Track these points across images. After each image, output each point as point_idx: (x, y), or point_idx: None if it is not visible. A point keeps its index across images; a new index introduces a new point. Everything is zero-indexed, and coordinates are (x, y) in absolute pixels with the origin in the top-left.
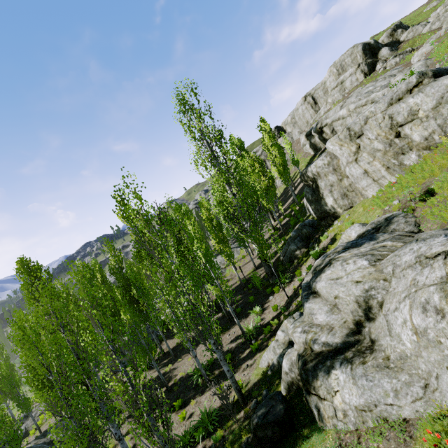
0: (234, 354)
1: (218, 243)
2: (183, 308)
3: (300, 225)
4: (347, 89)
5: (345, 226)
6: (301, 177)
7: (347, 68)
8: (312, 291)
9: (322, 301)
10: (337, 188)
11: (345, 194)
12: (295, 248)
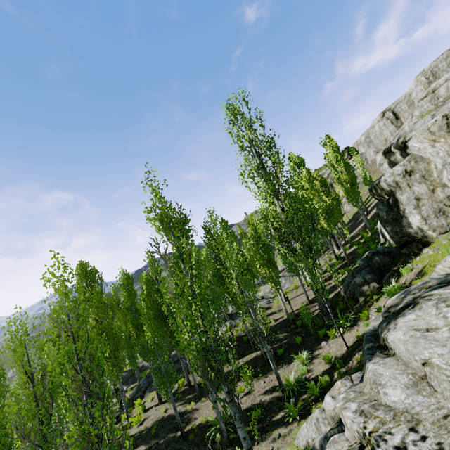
0: (265, 411)
1: (263, 265)
2: (189, 334)
3: (370, 253)
4: (441, 97)
5: (442, 255)
6: (372, 190)
7: (441, 74)
8: (380, 344)
9: (397, 364)
10: (426, 202)
11: (441, 211)
12: (362, 282)
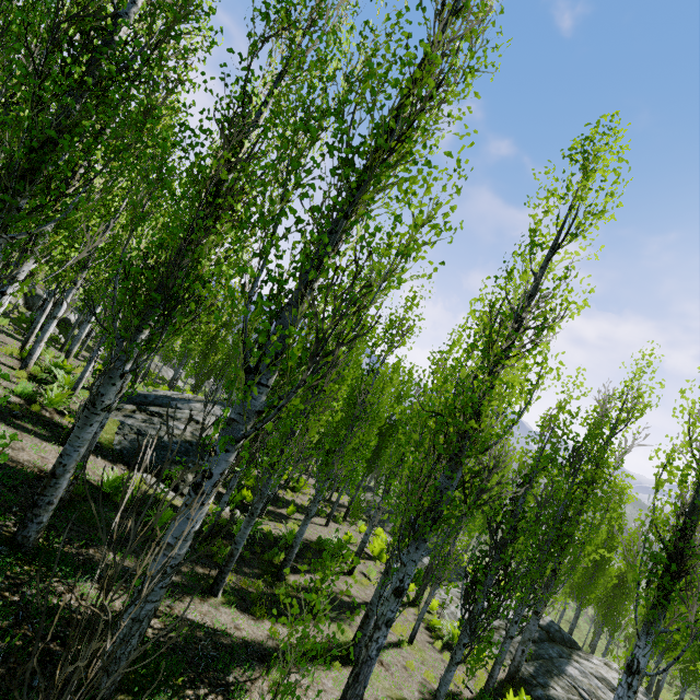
0: None
1: None
2: None
3: None
4: None
5: None
6: None
7: None
8: None
9: None
10: None
11: None
12: None
